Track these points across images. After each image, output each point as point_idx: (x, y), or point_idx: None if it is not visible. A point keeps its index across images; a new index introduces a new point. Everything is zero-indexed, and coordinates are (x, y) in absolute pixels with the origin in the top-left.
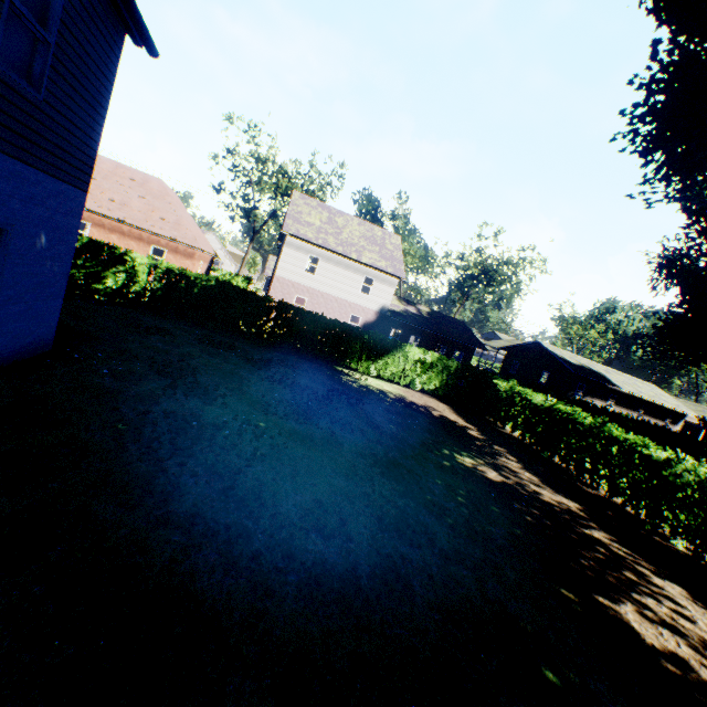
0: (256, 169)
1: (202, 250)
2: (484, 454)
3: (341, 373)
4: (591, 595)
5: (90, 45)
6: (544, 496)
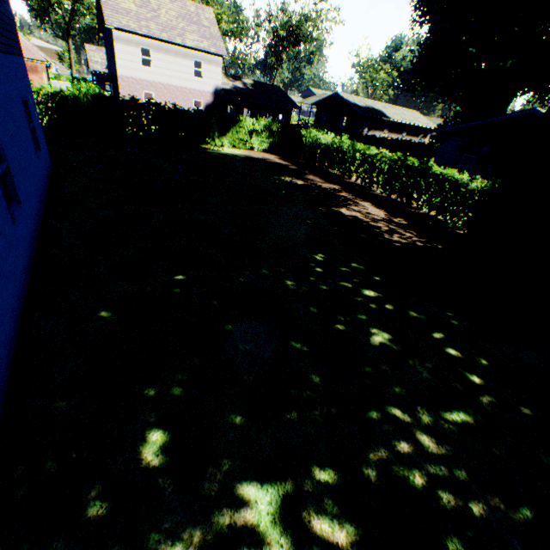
0: None
1: (42, 61)
2: (297, 176)
3: (206, 149)
4: (331, 208)
5: None
6: (324, 186)
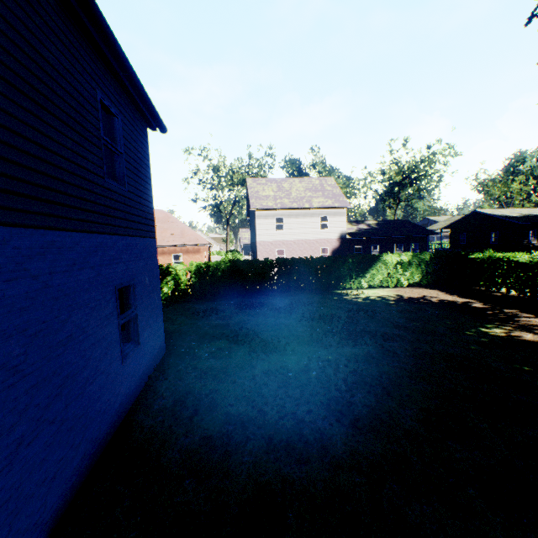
0: (215, 176)
1: (203, 244)
2: (504, 320)
3: (343, 295)
4: None
5: (136, 144)
6: None
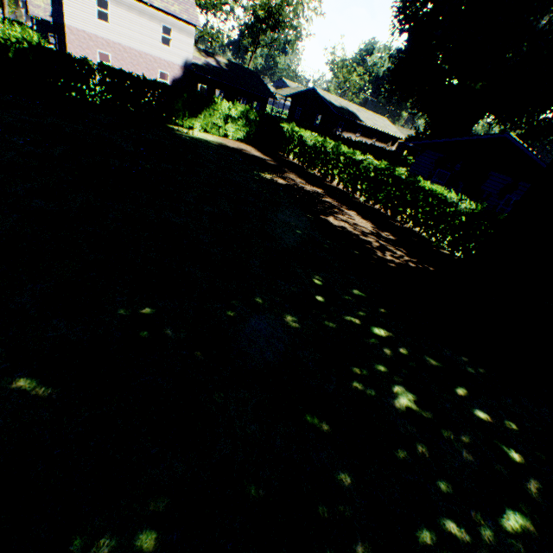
0: None
1: None
2: (277, 173)
3: (174, 130)
4: (318, 216)
5: None
6: (306, 188)
